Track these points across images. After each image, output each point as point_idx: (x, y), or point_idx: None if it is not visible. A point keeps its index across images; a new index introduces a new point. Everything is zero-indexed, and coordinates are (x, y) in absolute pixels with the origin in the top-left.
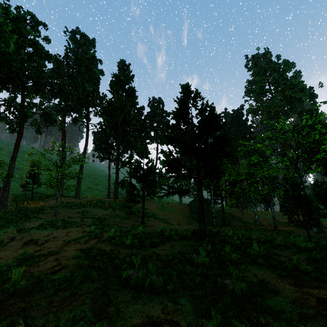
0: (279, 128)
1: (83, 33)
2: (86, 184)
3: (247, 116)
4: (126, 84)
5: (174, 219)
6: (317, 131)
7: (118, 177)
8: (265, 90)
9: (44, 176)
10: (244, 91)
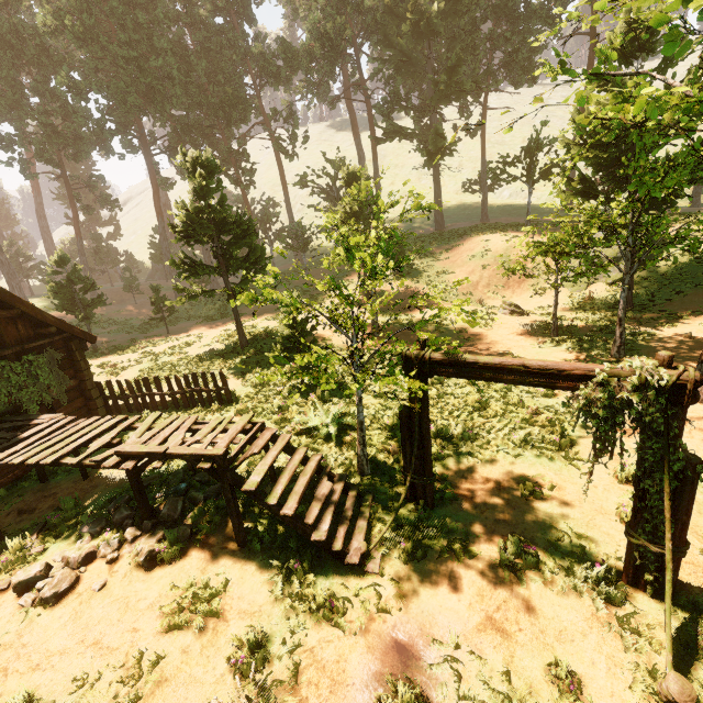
0: None
1: None
2: (458, 181)
3: None
4: None
5: (485, 281)
6: None
7: (437, 183)
8: None
9: (385, 186)
10: None
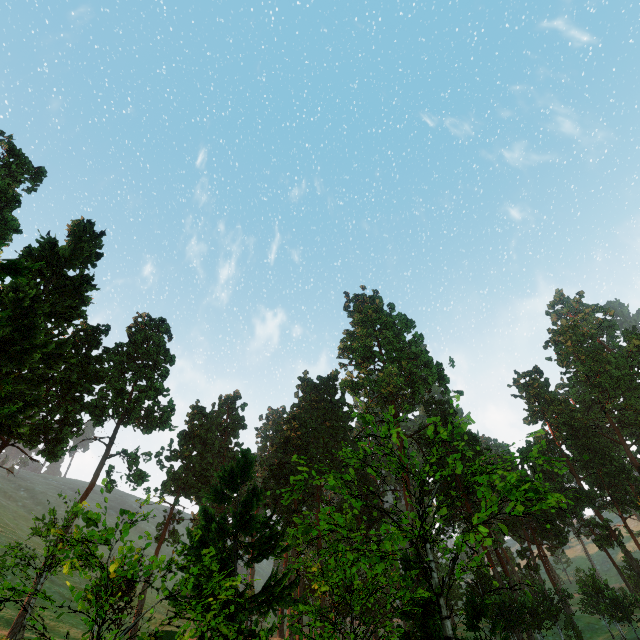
0: (383, 435)
1: (17, 150)
2: None
3: (343, 394)
4: (73, 265)
5: None
6: (458, 454)
7: None
8: (373, 353)
9: None
10: (339, 346)
